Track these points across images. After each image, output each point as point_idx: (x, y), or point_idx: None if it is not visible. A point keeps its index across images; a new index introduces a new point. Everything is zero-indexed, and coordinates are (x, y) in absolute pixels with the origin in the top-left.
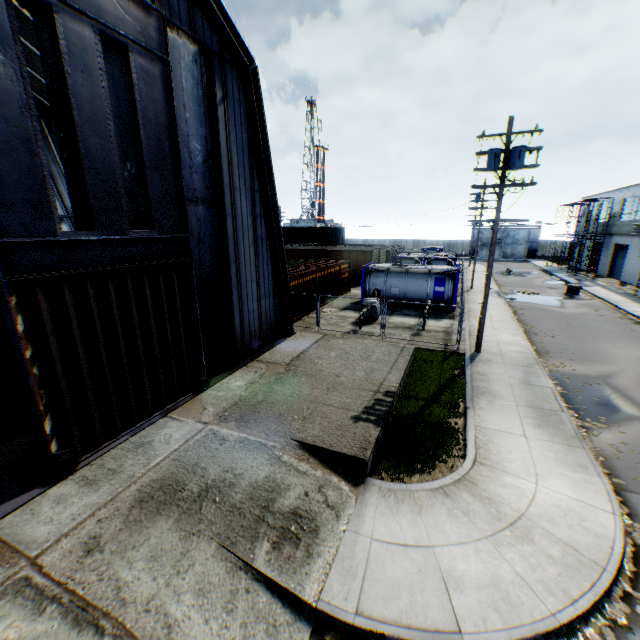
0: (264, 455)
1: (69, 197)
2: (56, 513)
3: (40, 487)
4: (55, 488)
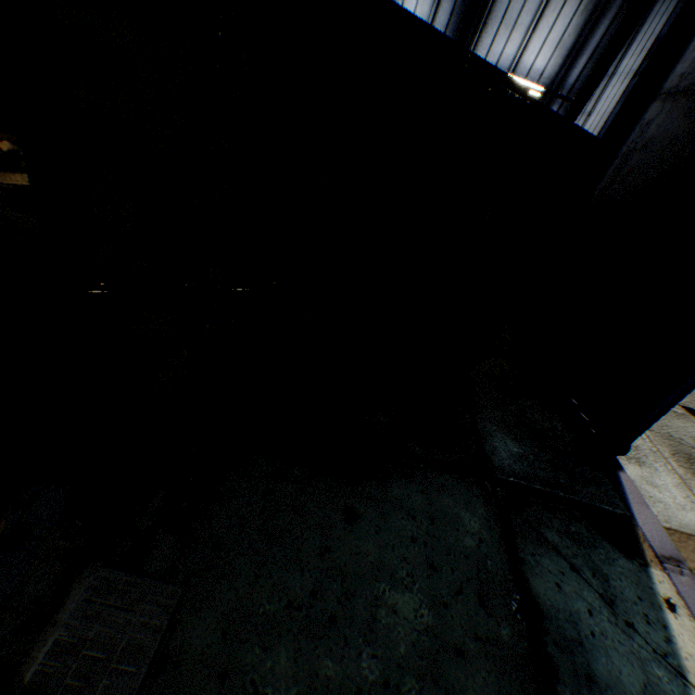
0: (691, 423)
1: None
2: (671, 499)
3: (618, 471)
4: (624, 471)
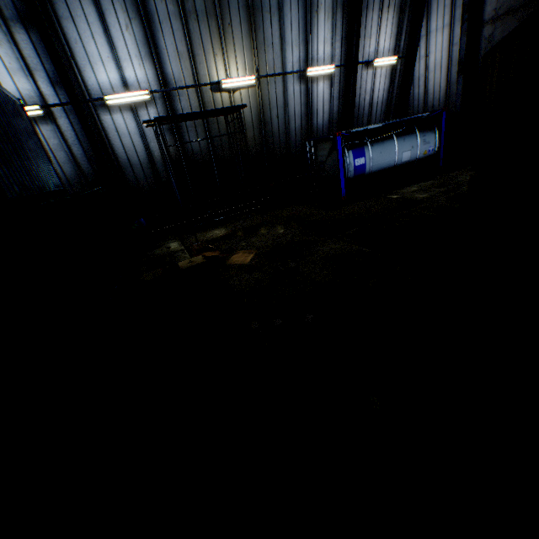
0: None
1: (176, 57)
2: None
3: None
4: None
